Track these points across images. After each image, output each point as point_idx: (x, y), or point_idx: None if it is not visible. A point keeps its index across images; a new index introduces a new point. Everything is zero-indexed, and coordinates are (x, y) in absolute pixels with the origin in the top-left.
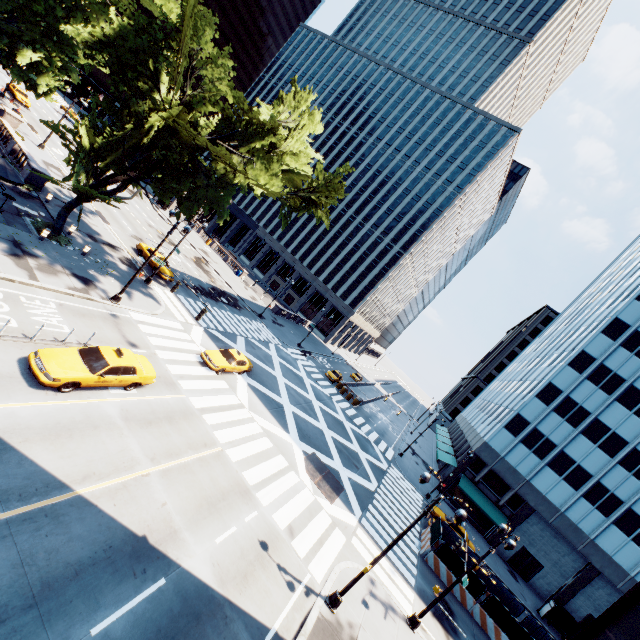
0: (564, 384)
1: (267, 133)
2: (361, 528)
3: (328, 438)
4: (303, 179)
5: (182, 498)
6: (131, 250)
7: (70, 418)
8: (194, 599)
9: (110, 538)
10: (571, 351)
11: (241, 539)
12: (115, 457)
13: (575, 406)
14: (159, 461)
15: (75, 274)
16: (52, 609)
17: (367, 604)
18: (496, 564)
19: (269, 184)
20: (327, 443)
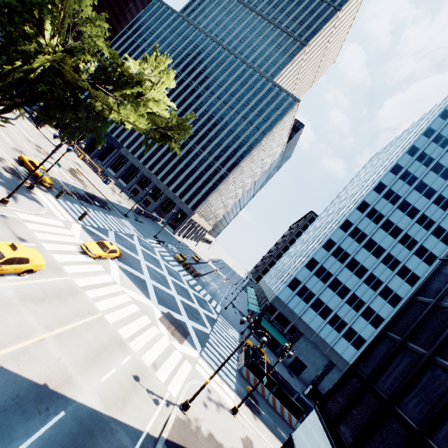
0: (320, 258)
1: (136, 84)
2: (201, 358)
3: (178, 301)
4: (162, 120)
5: (73, 353)
6: (13, 160)
7: None
8: (88, 422)
9: (17, 389)
10: (324, 239)
11: (120, 376)
12: (15, 328)
13: (325, 271)
14: (52, 328)
15: None
16: None
17: (206, 405)
18: (281, 369)
19: (137, 122)
20: (177, 304)
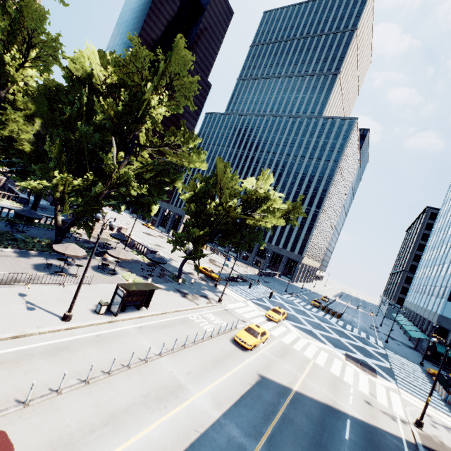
0: None
1: (266, 200)
2: (400, 389)
3: (344, 343)
4: (284, 211)
5: (322, 386)
6: (194, 271)
7: (263, 361)
8: (364, 426)
9: (319, 405)
10: None
11: (357, 401)
12: (289, 373)
13: None
14: (301, 372)
15: (200, 295)
16: (329, 431)
17: (435, 426)
18: None
19: (276, 222)
20: (346, 346)
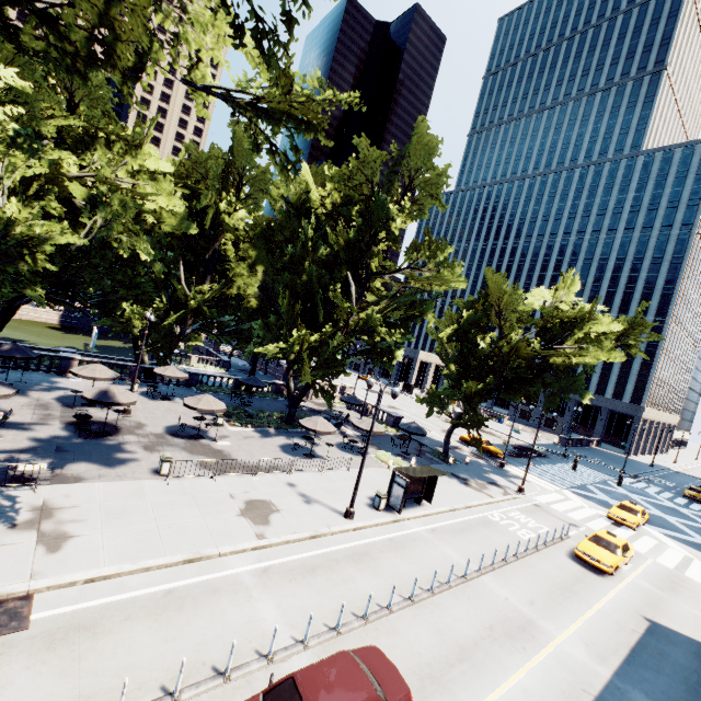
0: None
1: (580, 322)
2: None
3: None
4: (615, 334)
5: None
6: (459, 444)
7: (641, 595)
8: None
9: None
10: None
11: None
12: (699, 622)
13: None
14: None
15: (487, 482)
16: None
17: None
18: None
19: (607, 356)
20: None
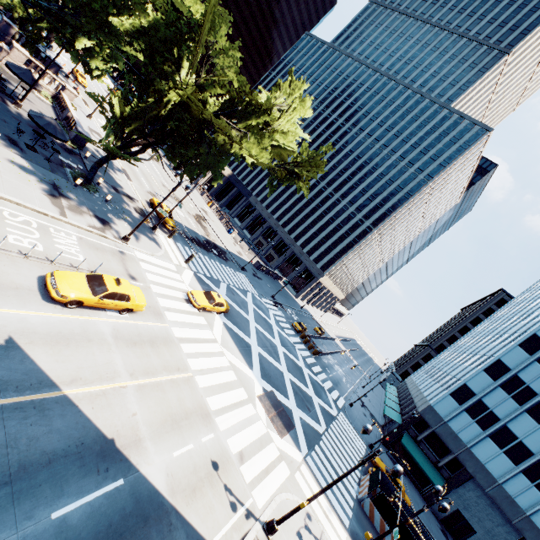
0: (513, 363)
1: (263, 112)
2: (305, 465)
3: (287, 380)
4: (289, 154)
5: (151, 411)
6: (145, 203)
7: (70, 330)
8: (145, 503)
9: (83, 436)
10: (523, 333)
11: (196, 456)
12: (101, 368)
13: (522, 385)
14: (137, 377)
15: (96, 216)
16: (23, 489)
17: (301, 536)
18: (429, 521)
19: (259, 155)
20: (285, 384)
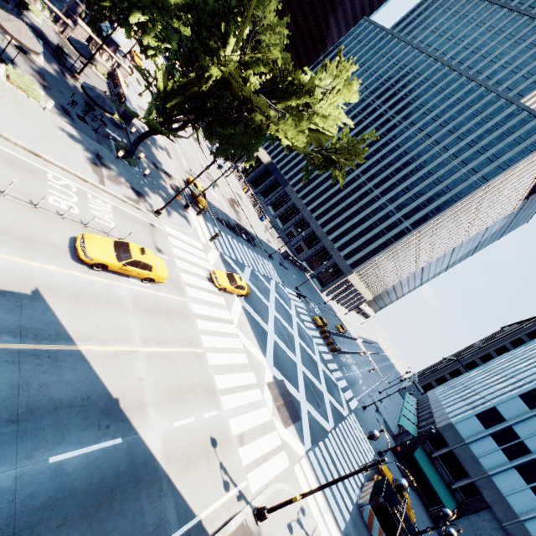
0: None
1: (304, 93)
2: (306, 459)
3: (299, 372)
4: (328, 139)
5: (158, 379)
6: (182, 181)
7: (93, 290)
8: (140, 465)
9: (90, 391)
10: None
11: (196, 430)
12: (116, 330)
13: None
14: (149, 344)
15: (133, 188)
16: (27, 430)
17: (292, 529)
18: None
19: (295, 137)
20: (297, 375)
